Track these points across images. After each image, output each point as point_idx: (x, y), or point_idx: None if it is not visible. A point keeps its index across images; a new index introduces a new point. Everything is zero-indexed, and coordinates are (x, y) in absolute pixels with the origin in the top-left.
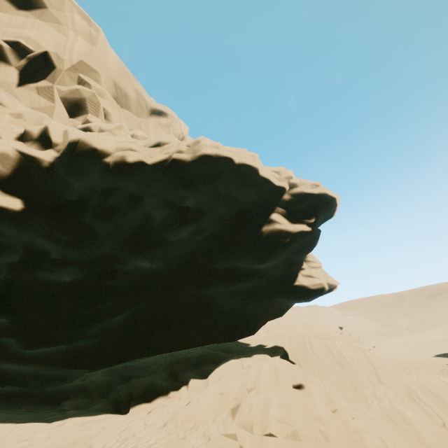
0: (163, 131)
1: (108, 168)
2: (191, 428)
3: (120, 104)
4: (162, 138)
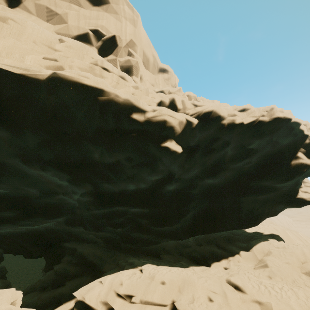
0: (165, 83)
1: (224, 127)
2: (292, 281)
3: (144, 66)
4: (246, 106)
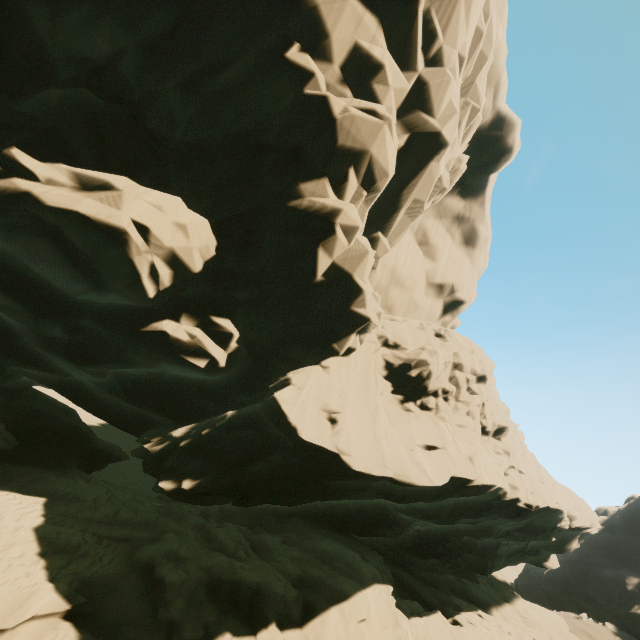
0: None
1: (572, 525)
2: None
3: None
4: (583, 509)
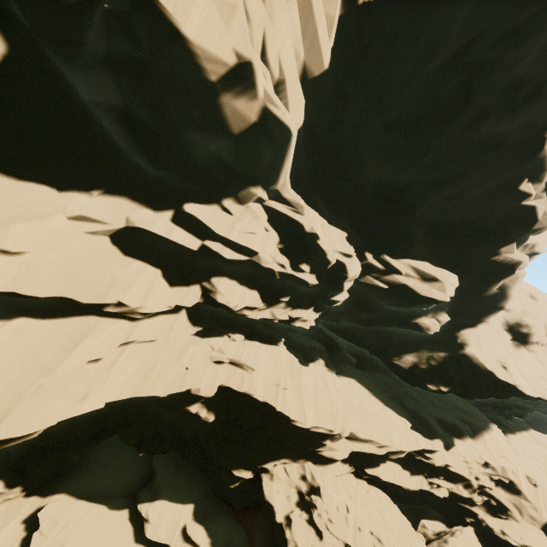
0: None
1: None
2: None
3: None
4: None
